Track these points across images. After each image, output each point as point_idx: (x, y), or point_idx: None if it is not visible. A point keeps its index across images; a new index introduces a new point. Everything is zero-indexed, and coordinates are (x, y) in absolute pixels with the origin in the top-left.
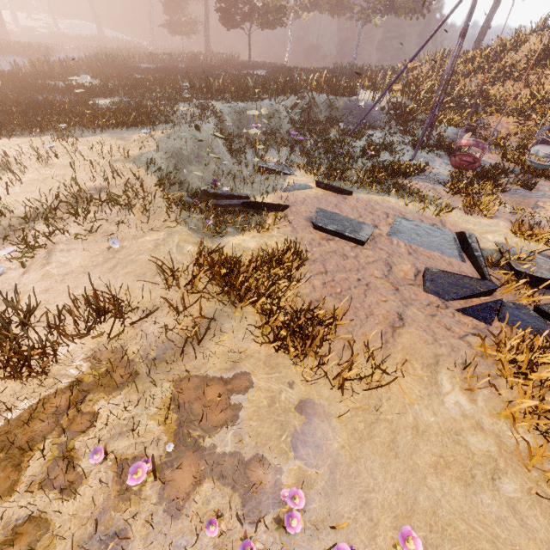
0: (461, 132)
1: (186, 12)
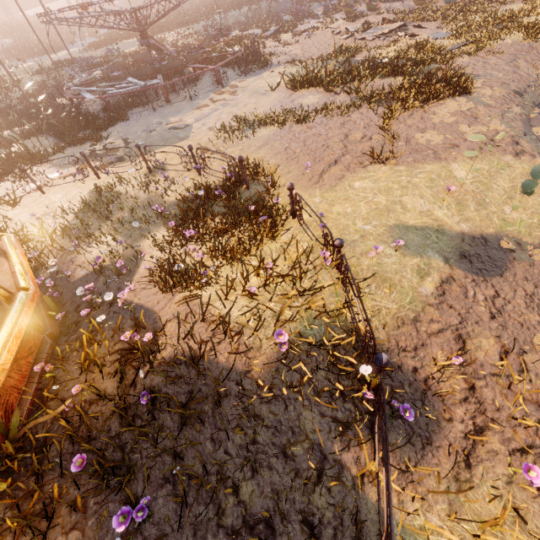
0: (319, 4)
1: None
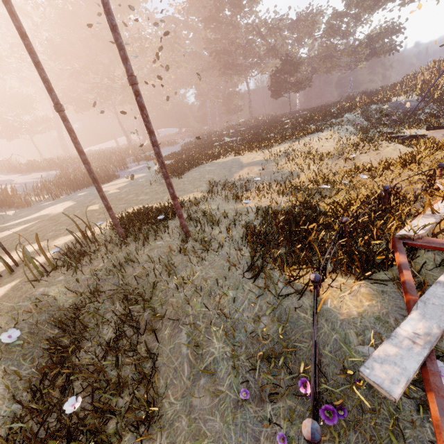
0: None
1: (233, 102)
